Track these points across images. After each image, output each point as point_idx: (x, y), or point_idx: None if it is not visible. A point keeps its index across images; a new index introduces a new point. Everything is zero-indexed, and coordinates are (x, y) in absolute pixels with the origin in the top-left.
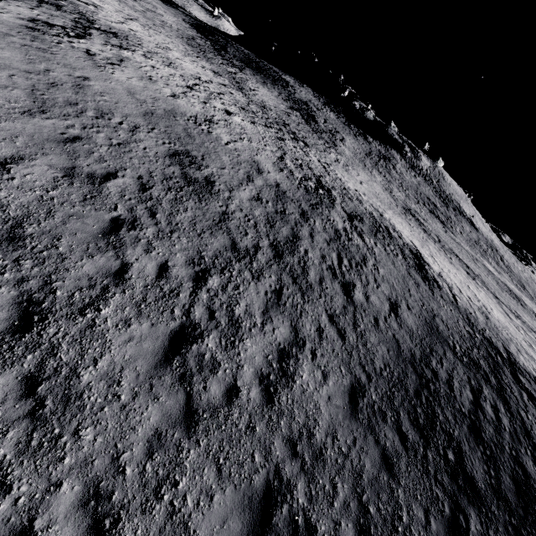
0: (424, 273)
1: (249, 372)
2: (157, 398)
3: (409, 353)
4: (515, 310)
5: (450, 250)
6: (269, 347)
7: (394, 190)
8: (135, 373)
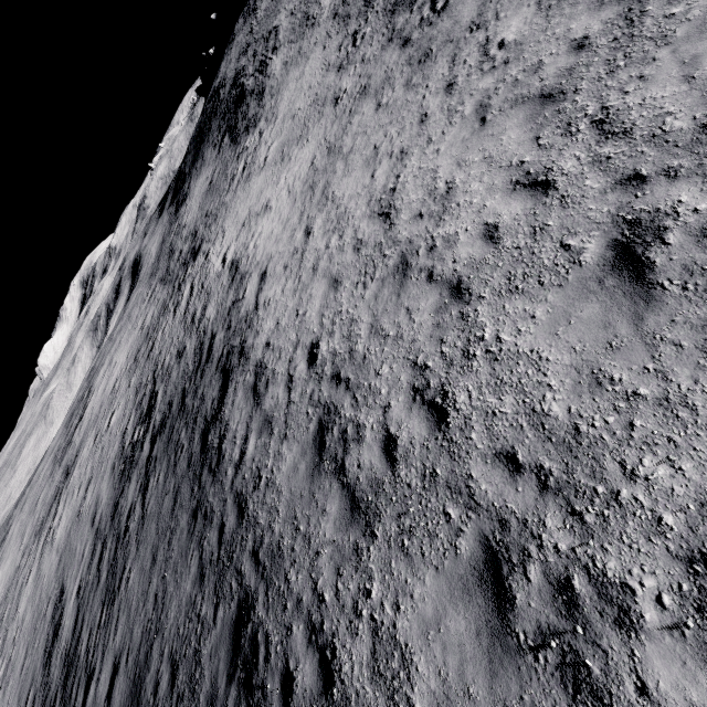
0: (206, 446)
1: None
2: None
3: None
4: None
5: None
6: None
7: None
8: None
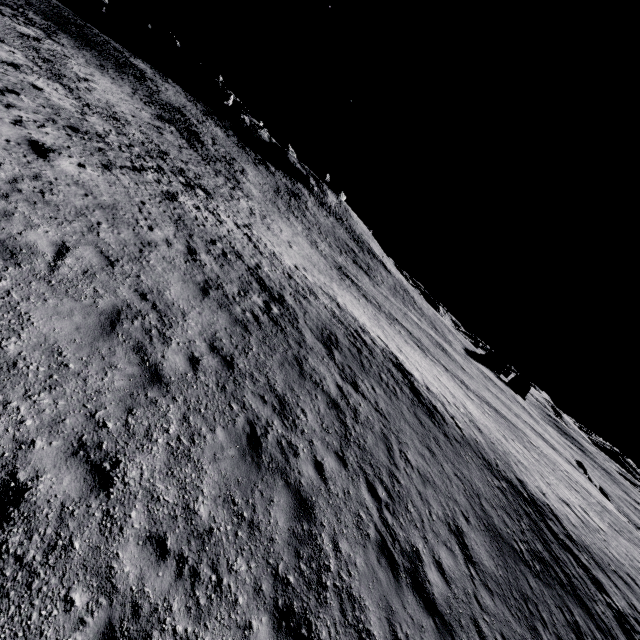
0: (424, 403)
1: None
2: None
3: None
4: (456, 373)
5: (391, 316)
6: None
7: (318, 241)
8: None
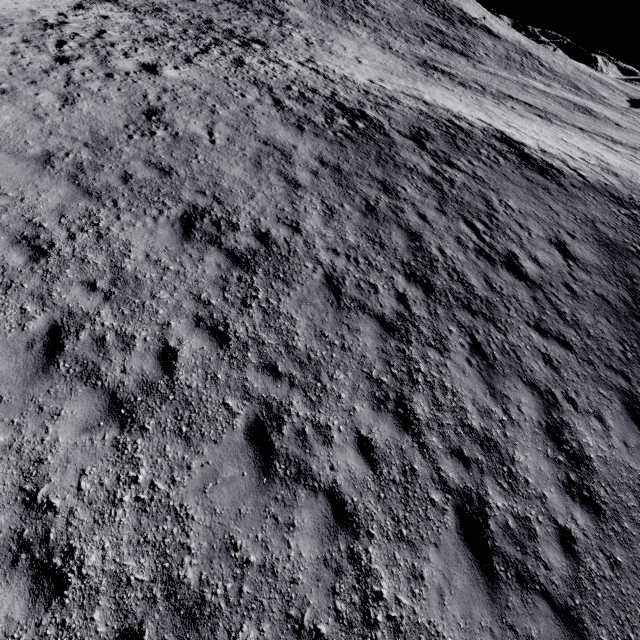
0: (535, 164)
1: (553, 495)
2: (529, 637)
3: (622, 303)
4: (601, 132)
5: (500, 95)
6: (537, 439)
7: (390, 41)
8: (487, 634)
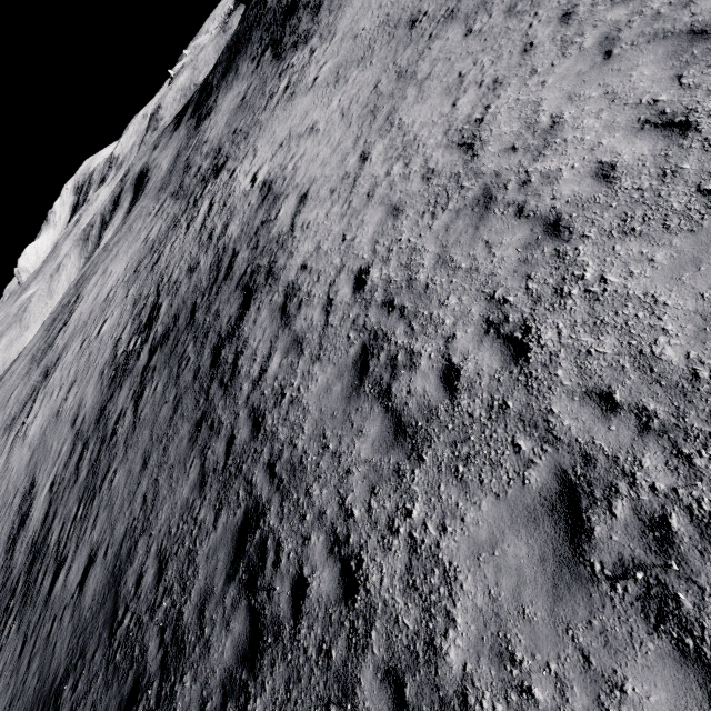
0: (218, 361)
1: None
2: None
3: (53, 678)
4: None
5: None
6: None
7: None
8: None
